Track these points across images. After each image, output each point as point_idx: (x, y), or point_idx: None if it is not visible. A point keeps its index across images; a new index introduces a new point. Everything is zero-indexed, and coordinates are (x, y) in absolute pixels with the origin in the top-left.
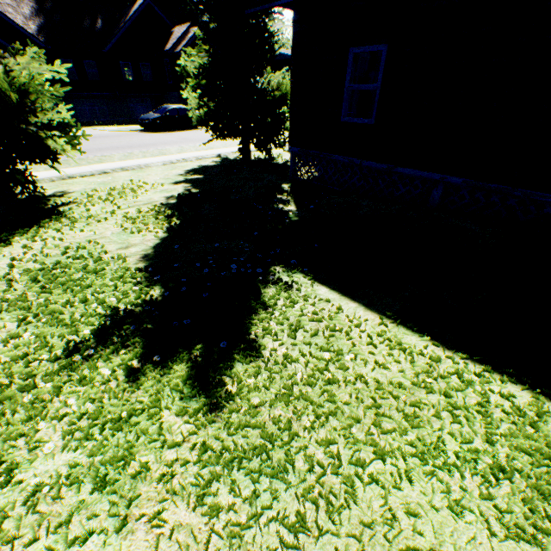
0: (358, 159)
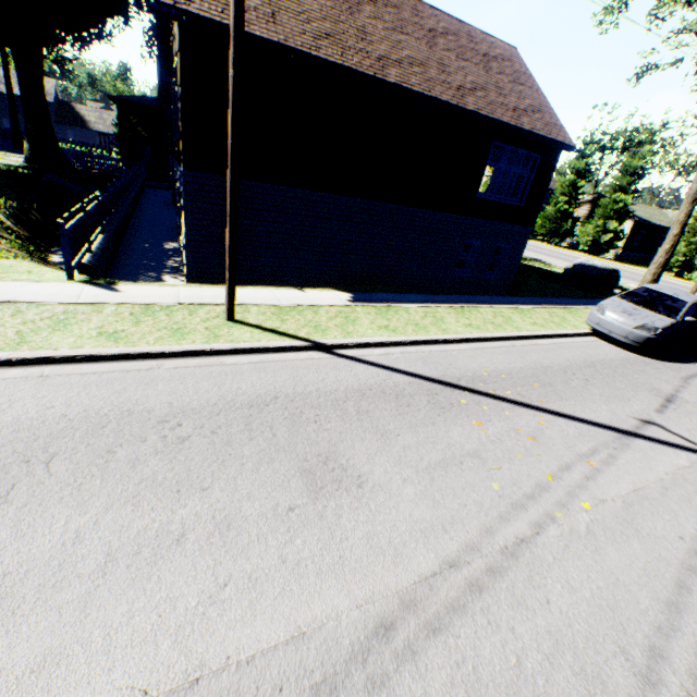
0: (633, 253)
